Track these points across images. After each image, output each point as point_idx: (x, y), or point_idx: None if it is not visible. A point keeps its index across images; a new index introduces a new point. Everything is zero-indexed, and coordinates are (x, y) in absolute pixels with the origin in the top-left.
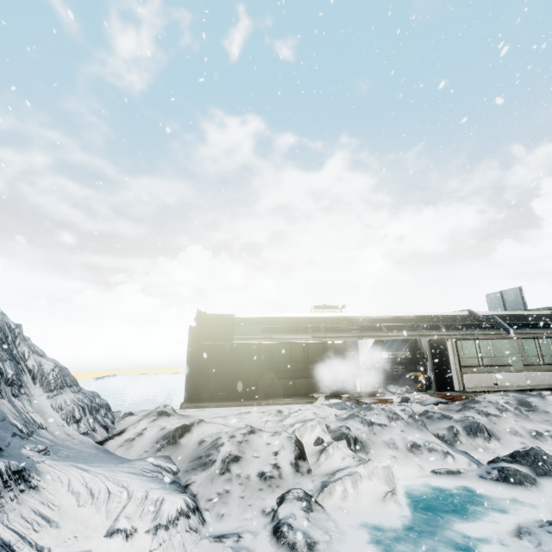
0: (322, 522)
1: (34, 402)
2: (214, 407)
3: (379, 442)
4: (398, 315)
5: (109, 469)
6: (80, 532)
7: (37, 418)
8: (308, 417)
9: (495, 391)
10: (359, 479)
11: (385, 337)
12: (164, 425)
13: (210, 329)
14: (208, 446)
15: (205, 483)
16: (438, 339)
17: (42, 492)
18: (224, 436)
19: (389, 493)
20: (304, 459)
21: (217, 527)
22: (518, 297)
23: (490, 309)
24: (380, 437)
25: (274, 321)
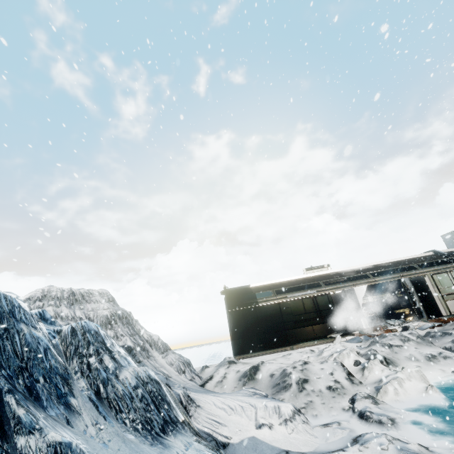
0: (389, 409)
1: (157, 361)
2: (259, 356)
3: (401, 358)
4: (376, 264)
5: (229, 395)
6: (240, 428)
7: (164, 371)
8: (339, 349)
9: None
10: (401, 381)
11: (373, 282)
12: (237, 369)
13: (238, 298)
14: (279, 376)
15: (292, 399)
16: (417, 276)
17: (204, 409)
18: (288, 368)
19: (429, 386)
20: (352, 376)
21: (316, 423)
22: None
23: (448, 247)
24: (401, 354)
25: (282, 284)
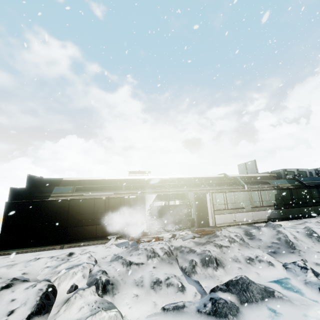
0: None
1: None
2: (20, 253)
3: (130, 281)
4: (181, 177)
5: None
6: None
7: None
8: (80, 262)
9: (234, 225)
10: None
11: (166, 192)
12: None
13: (32, 189)
14: None
15: None
16: (201, 192)
17: None
18: None
19: None
20: (46, 311)
21: None
22: (254, 166)
23: (239, 173)
24: (133, 276)
25: (92, 182)
